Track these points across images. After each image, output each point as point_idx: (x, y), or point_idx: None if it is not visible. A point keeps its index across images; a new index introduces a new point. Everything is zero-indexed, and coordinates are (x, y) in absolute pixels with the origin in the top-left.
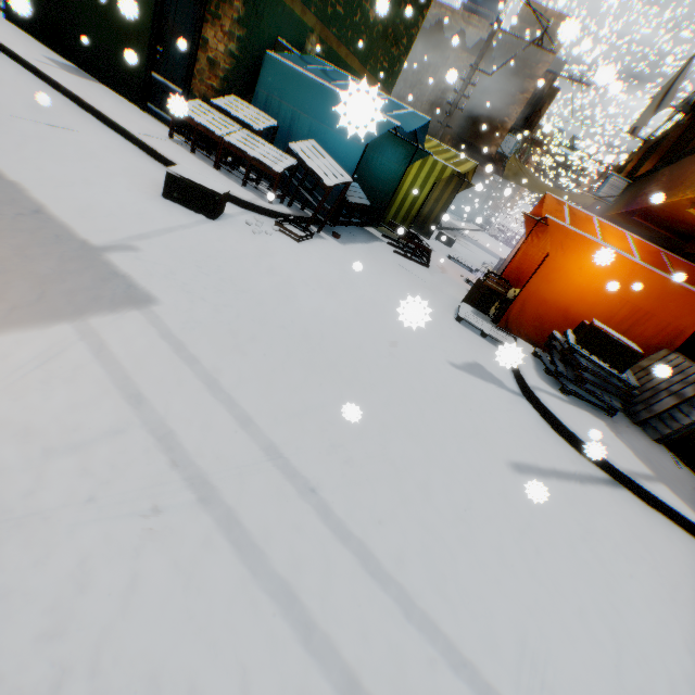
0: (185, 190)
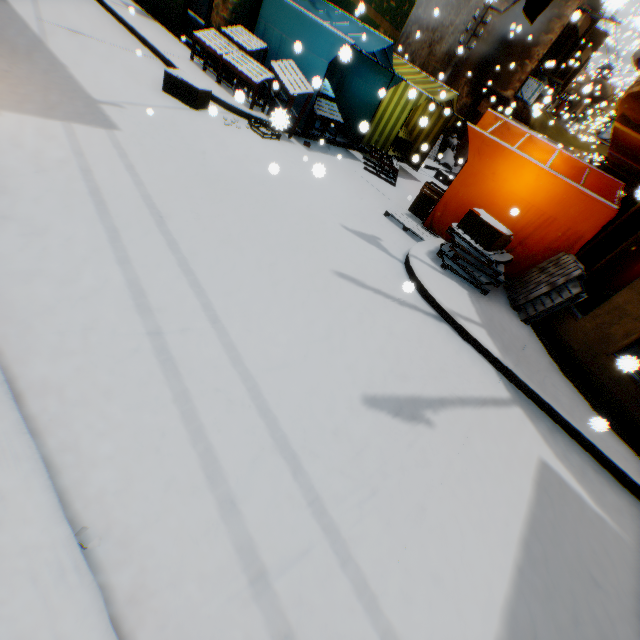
0: (176, 86)
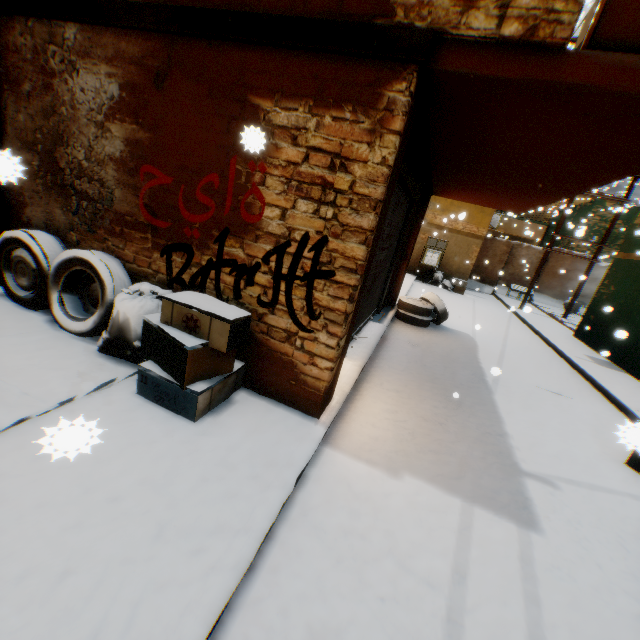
0: None
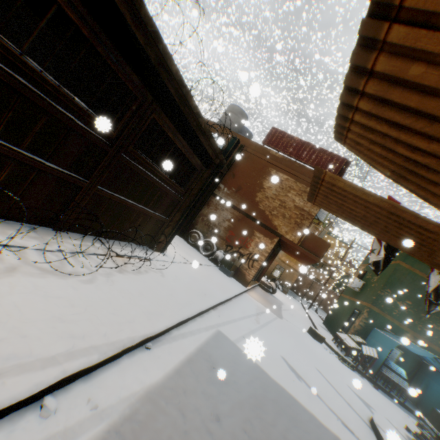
0: (312, 330)
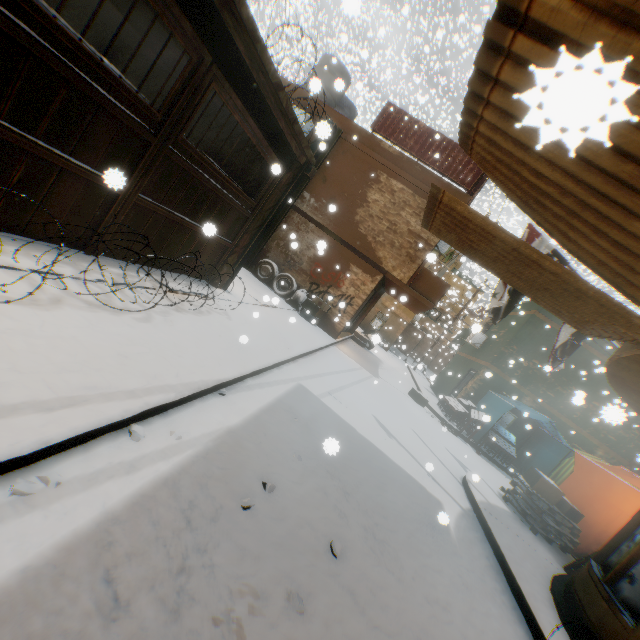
0: (414, 392)
